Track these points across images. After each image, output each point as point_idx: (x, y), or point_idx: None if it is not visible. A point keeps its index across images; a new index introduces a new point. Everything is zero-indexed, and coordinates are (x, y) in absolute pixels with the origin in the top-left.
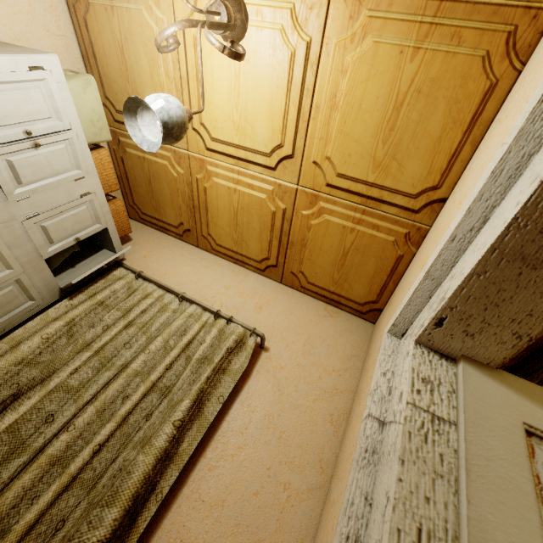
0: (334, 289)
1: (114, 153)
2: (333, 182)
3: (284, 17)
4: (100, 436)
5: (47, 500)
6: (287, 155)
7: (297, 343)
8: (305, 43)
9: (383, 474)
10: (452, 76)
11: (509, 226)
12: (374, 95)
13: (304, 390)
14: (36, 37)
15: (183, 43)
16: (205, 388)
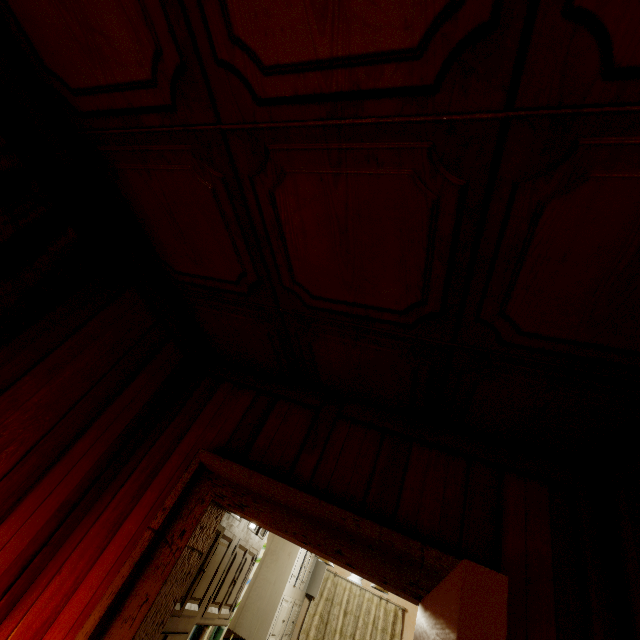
0: None
1: None
2: None
3: None
4: None
5: None
6: None
7: None
8: None
9: None
10: None
11: None
12: None
13: None
14: None
15: None
16: None
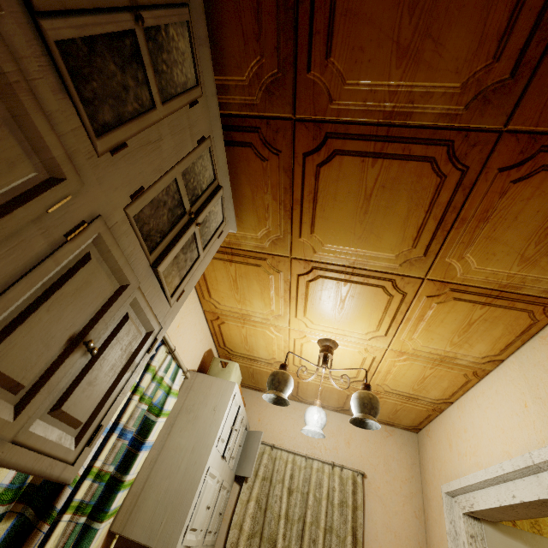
0: (390, 420)
1: (224, 362)
2: (389, 391)
3: (360, 349)
4: None
5: None
6: (359, 380)
7: (379, 465)
8: (372, 356)
9: None
10: (450, 375)
11: (493, 507)
12: (411, 373)
13: (395, 500)
14: (197, 350)
15: (293, 343)
16: (353, 524)
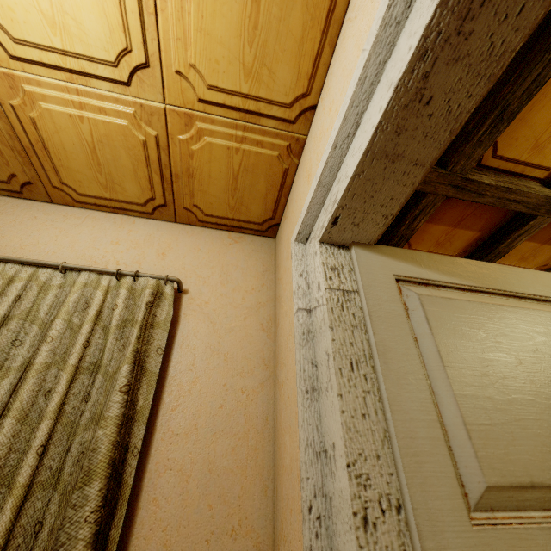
0: (233, 216)
1: None
2: (206, 97)
3: None
4: (38, 439)
5: (7, 519)
6: (140, 64)
7: (213, 276)
8: None
9: (320, 343)
10: None
11: (377, 129)
12: None
13: (233, 314)
14: None
15: None
16: (140, 347)
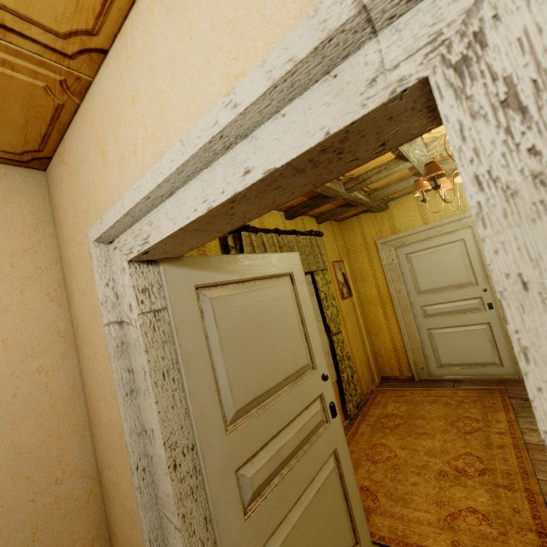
0: None
1: None
2: None
3: None
4: None
5: None
6: None
7: None
8: None
9: (136, 357)
10: None
11: (191, 222)
12: None
13: (1, 290)
14: None
15: None
16: None
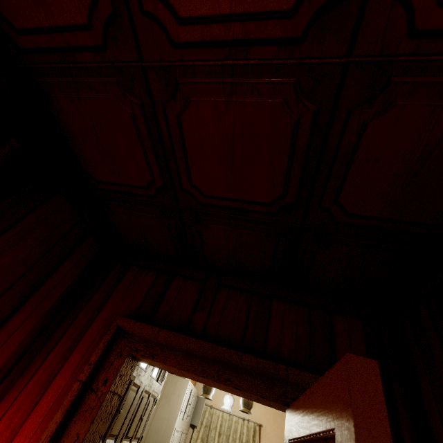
0: None
1: None
2: None
3: None
4: None
5: None
6: None
7: (270, 419)
8: None
9: None
10: None
11: None
12: None
13: (277, 440)
14: None
15: None
16: None
